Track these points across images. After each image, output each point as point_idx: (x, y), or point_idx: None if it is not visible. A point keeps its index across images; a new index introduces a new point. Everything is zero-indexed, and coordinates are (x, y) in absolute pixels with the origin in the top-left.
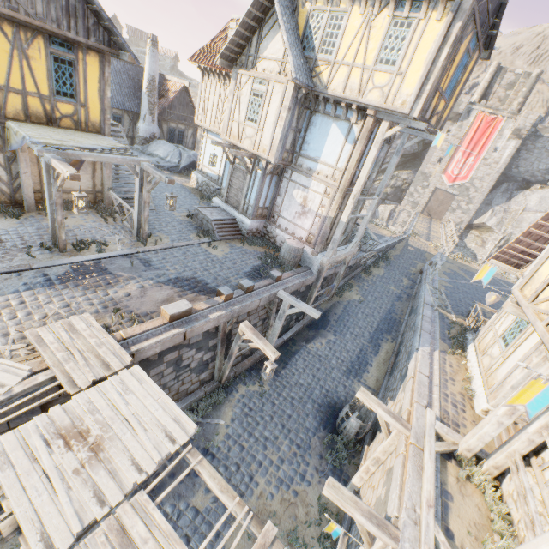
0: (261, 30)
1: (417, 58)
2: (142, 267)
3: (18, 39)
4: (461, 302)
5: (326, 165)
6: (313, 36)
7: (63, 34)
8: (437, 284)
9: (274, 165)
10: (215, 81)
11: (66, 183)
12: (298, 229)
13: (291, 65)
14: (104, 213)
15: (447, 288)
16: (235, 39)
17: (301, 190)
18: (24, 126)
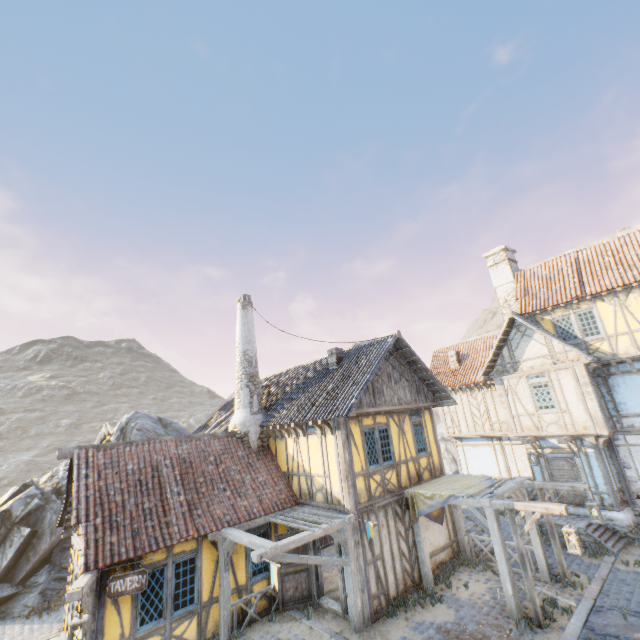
0: (508, 345)
1: None
2: (634, 617)
3: (400, 421)
4: None
5: None
6: (567, 330)
7: (418, 406)
8: None
9: (606, 436)
10: (458, 395)
11: (434, 540)
12: None
13: (578, 353)
14: (479, 565)
15: None
16: (491, 359)
17: None
18: (425, 488)
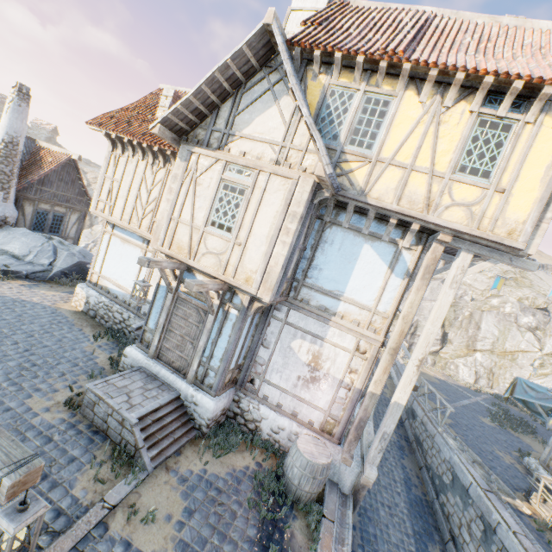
0: (238, 97)
1: (527, 173)
2: None
3: None
4: (486, 453)
5: (356, 305)
6: (335, 119)
7: None
8: (445, 426)
9: (267, 303)
10: (136, 158)
11: None
12: (303, 406)
13: (322, 152)
14: None
15: (455, 429)
16: (193, 101)
17: (308, 341)
18: None
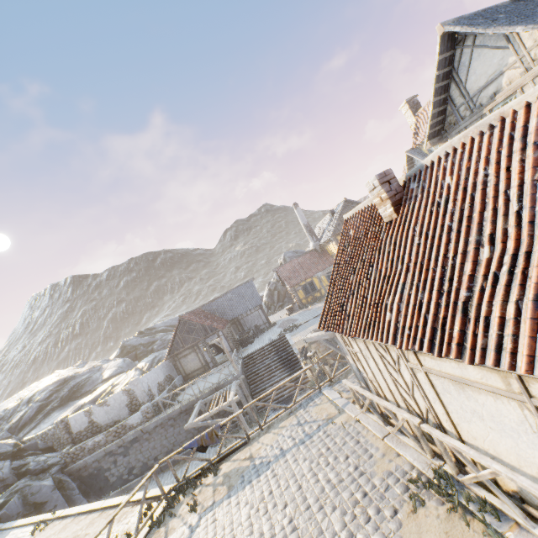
0: (414, 164)
1: None
2: None
3: None
4: None
5: None
6: (432, 151)
7: None
8: None
9: None
10: None
11: None
12: None
13: None
14: None
15: None
16: None
17: None
18: None
